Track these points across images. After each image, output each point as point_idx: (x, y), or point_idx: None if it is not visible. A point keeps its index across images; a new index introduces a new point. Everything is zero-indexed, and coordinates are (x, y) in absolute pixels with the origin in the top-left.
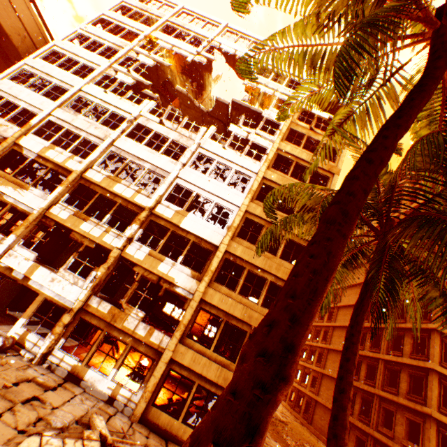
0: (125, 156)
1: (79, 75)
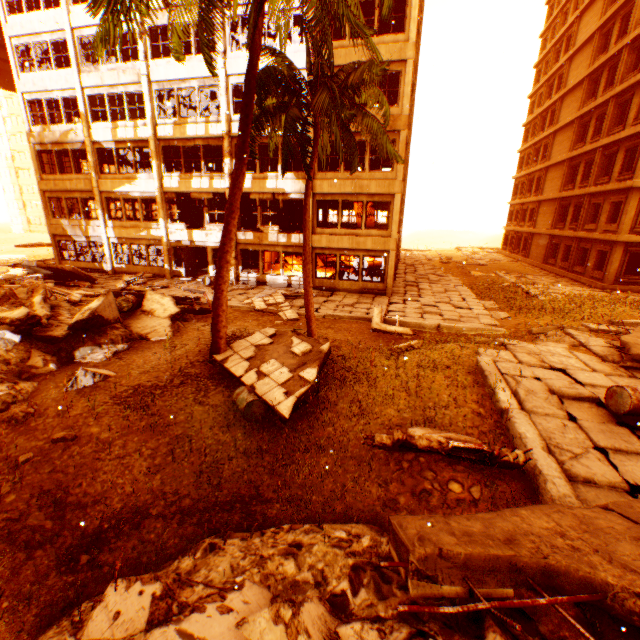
0: (170, 89)
1: (53, 5)
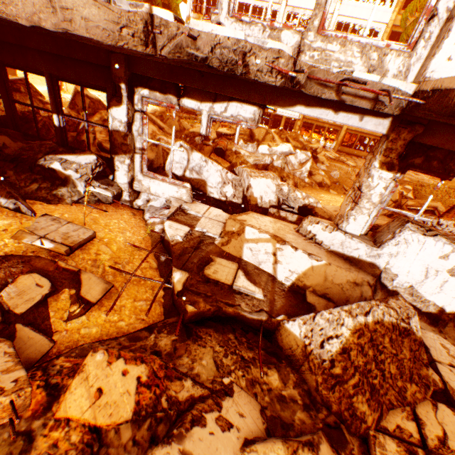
0: (297, 13)
1: None
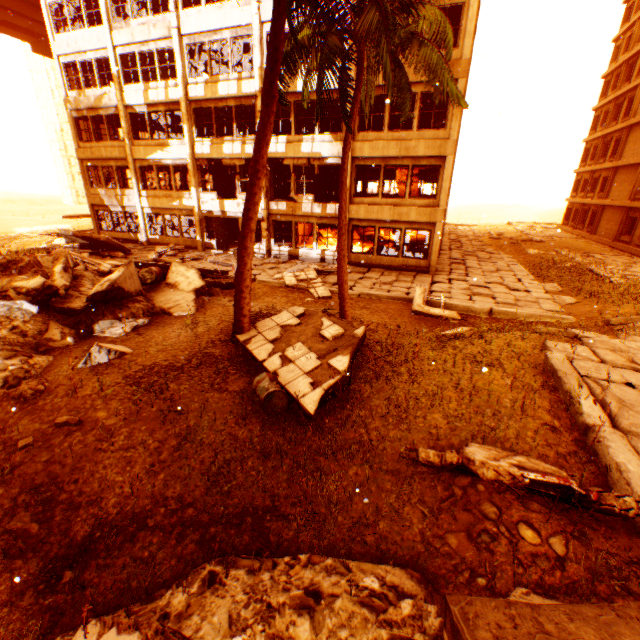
0: (201, 42)
1: None
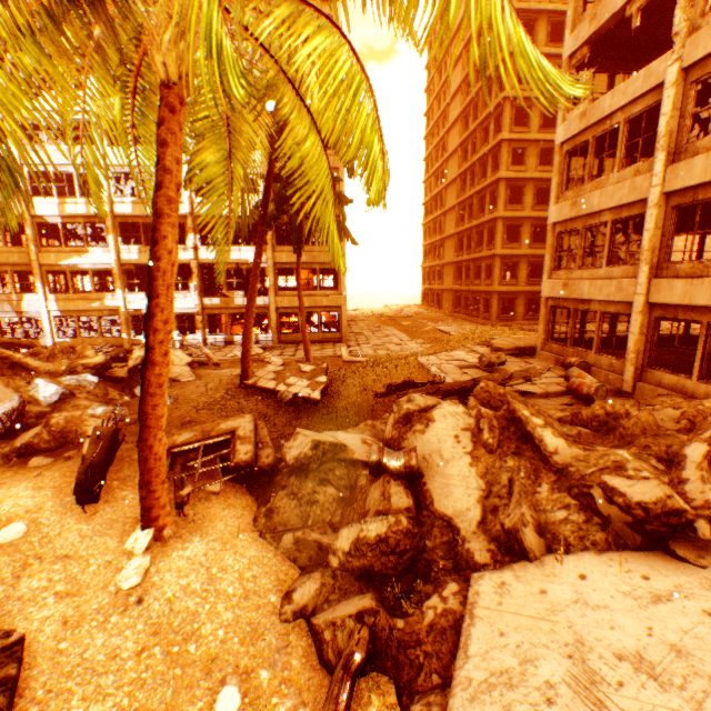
0: (129, 172)
1: None
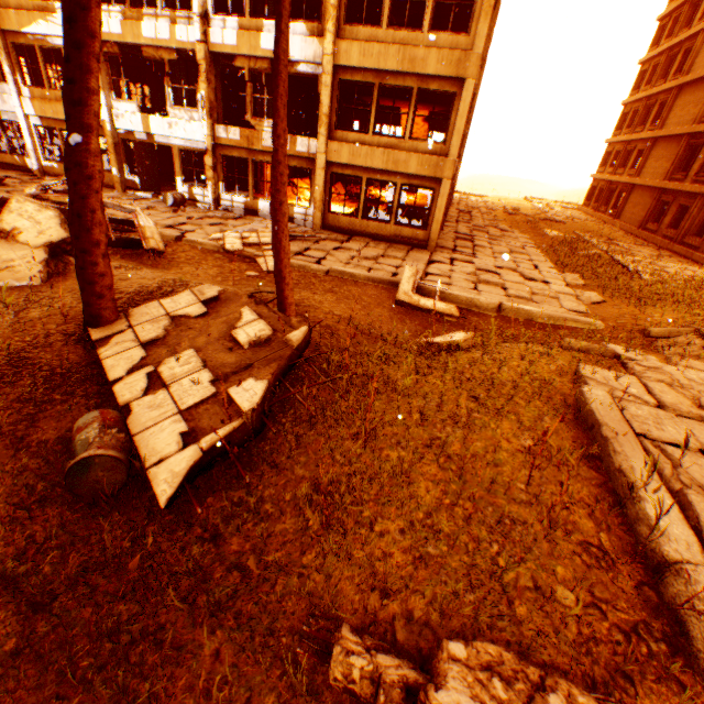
0: None
1: None
